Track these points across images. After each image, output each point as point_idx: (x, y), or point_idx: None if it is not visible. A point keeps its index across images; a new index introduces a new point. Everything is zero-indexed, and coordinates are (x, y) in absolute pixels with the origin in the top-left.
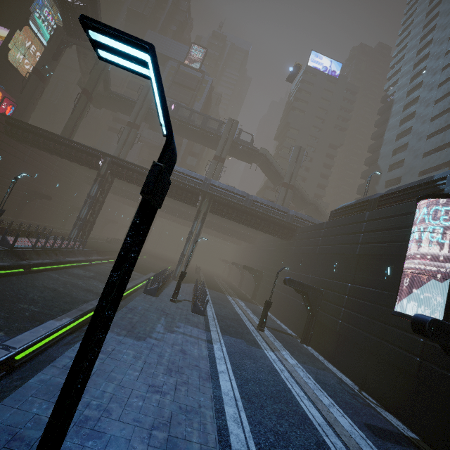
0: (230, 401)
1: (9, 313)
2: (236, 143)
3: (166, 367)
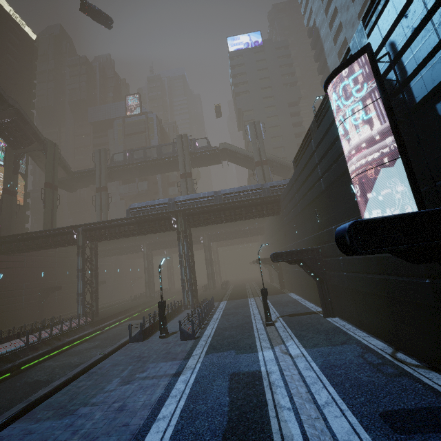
0: None
1: None
2: (195, 153)
3: None
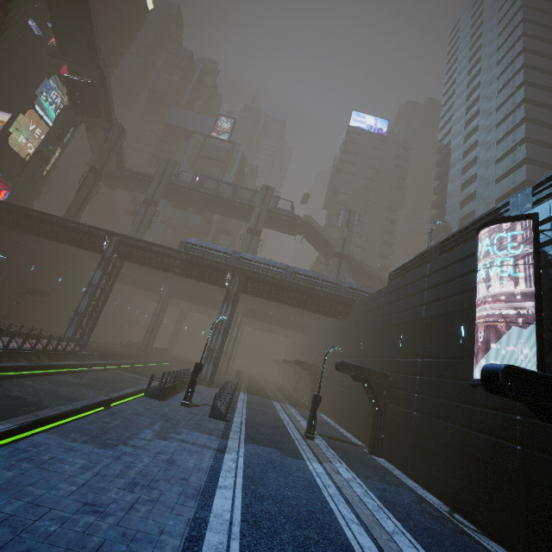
0: (221, 525)
1: None
2: (274, 213)
3: (130, 480)
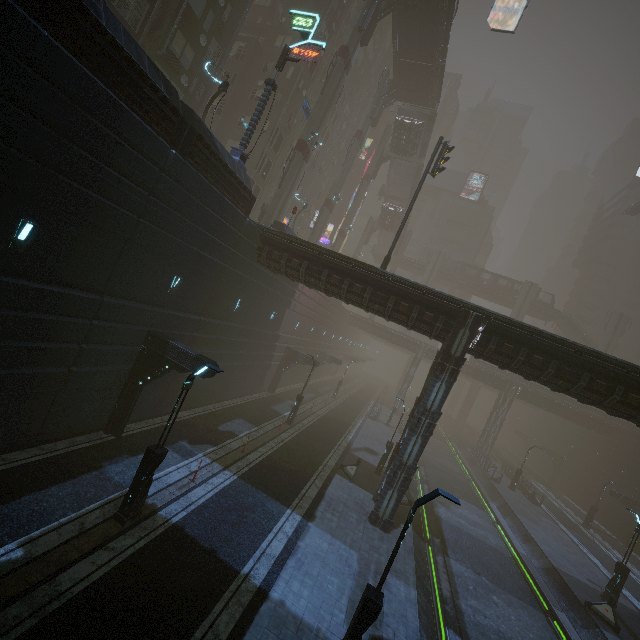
0: (601, 567)
1: (459, 492)
2: (532, 305)
3: (561, 542)
